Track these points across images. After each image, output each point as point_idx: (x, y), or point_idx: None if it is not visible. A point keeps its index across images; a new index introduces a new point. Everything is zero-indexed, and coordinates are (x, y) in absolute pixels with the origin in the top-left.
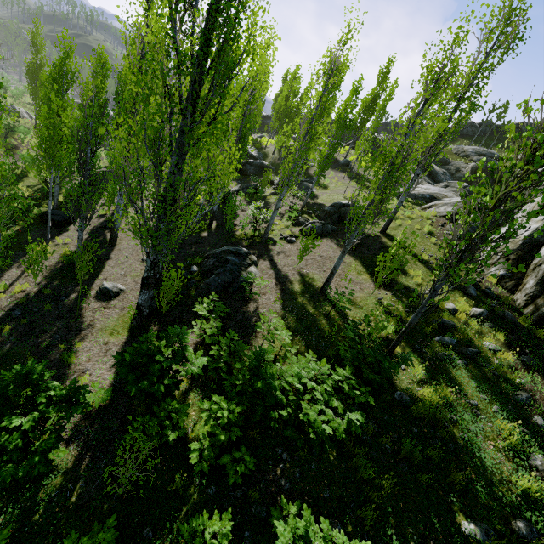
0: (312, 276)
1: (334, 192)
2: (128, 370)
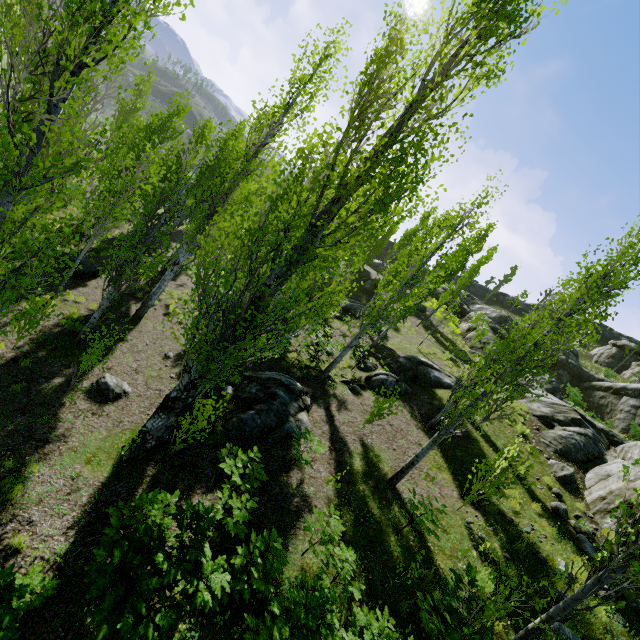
0: (378, 452)
1: (407, 339)
2: (108, 580)
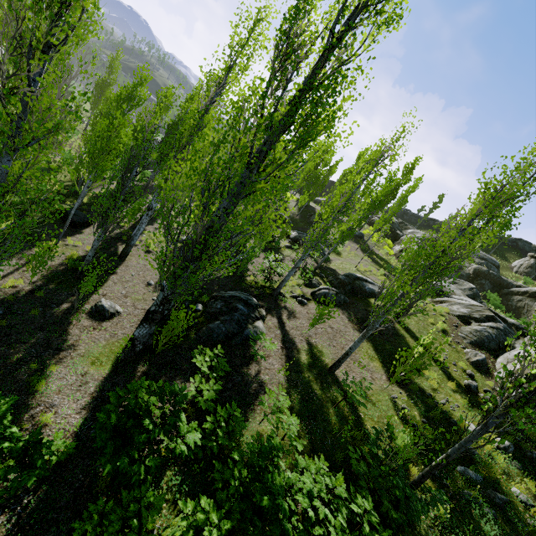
0: (321, 349)
1: (347, 261)
2: (109, 435)
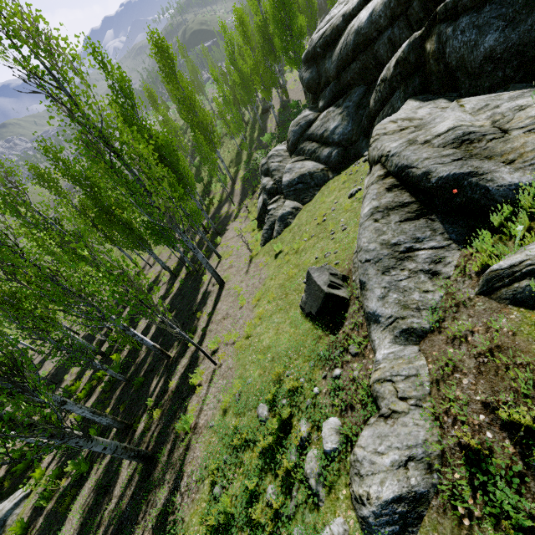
0: None
1: None
2: None
